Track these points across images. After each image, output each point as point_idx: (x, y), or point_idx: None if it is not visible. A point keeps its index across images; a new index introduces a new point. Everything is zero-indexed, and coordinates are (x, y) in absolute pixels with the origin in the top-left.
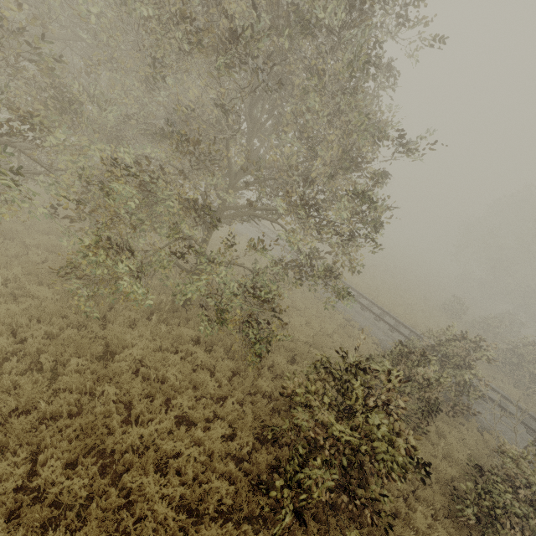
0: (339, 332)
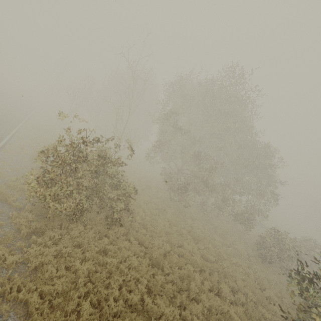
0: None
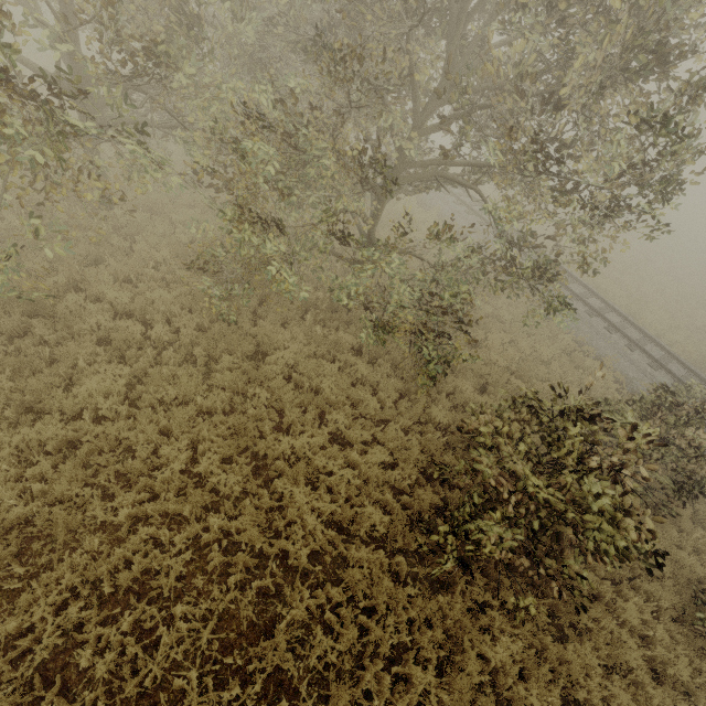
0: (561, 360)
